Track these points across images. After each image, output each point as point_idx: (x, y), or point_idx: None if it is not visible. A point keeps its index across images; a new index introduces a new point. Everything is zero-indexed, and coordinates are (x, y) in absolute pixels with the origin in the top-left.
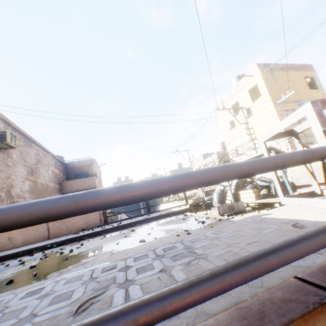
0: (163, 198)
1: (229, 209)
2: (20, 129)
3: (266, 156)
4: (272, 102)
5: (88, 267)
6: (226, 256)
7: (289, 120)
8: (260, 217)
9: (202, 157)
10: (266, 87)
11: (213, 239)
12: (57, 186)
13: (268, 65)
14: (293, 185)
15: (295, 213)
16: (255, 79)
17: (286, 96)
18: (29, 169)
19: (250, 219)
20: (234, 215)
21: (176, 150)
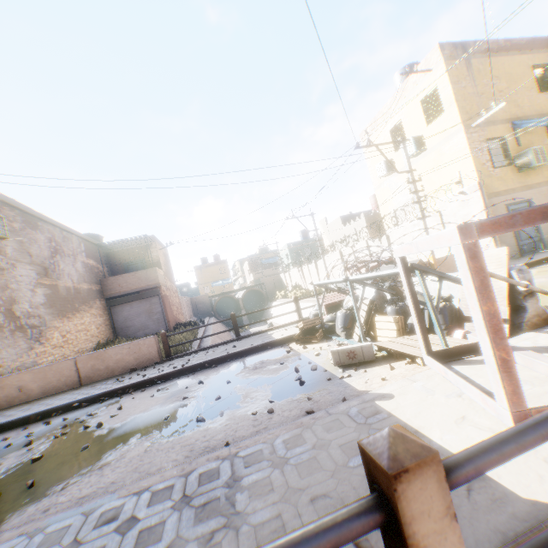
0: (277, 293)
1: (349, 357)
2: (11, 200)
3: (404, 282)
4: (463, 124)
5: (85, 504)
6: (266, 532)
7: (430, 242)
8: (373, 403)
9: (340, 222)
10: (454, 95)
11: (277, 462)
12: (96, 287)
13: (462, 47)
14: (460, 314)
15: (425, 407)
16: (434, 77)
17: (490, 112)
18: (40, 268)
19: (356, 408)
20: (353, 369)
21: (292, 215)
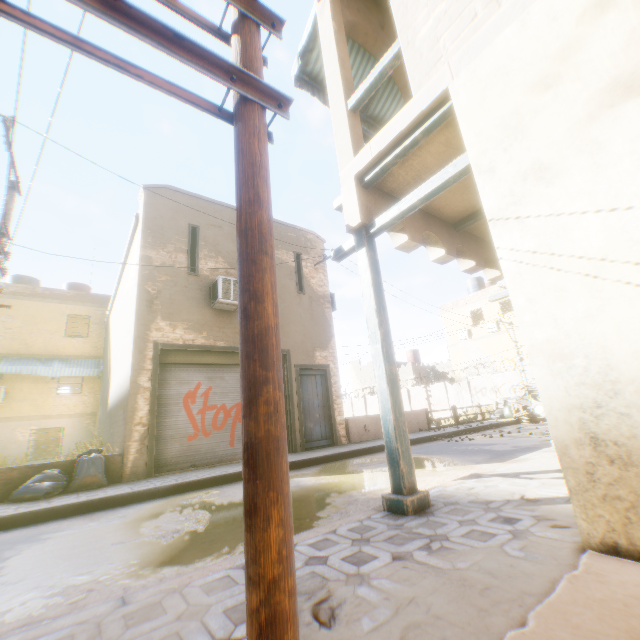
0: None
1: None
2: None
3: None
4: None
5: None
6: None
7: None
8: None
9: None
10: None
11: None
12: None
13: None
14: None
15: None
16: None
17: None
18: None
19: None
20: None
21: None
